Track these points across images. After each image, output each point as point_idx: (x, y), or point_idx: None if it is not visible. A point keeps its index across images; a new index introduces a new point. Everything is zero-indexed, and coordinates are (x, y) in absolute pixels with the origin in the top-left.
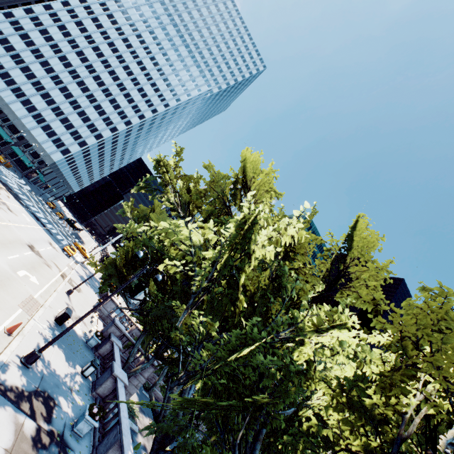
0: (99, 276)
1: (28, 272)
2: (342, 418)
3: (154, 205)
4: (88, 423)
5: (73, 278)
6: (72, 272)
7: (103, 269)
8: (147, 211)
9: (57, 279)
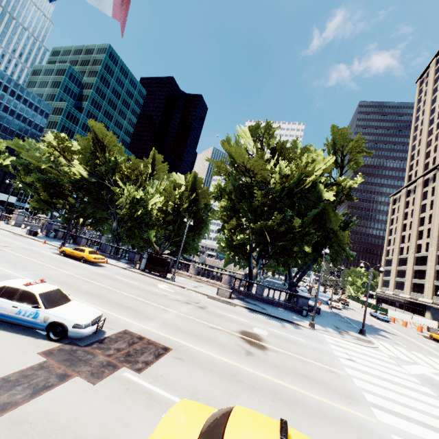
0: None
1: None
2: (160, 213)
3: None
4: (95, 247)
5: None
6: None
7: (38, 205)
8: None
9: None
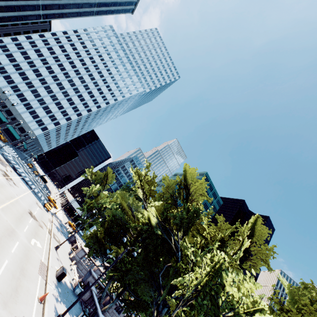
0: (64, 220)
1: (35, 239)
2: None
3: (107, 171)
4: None
5: (54, 231)
6: (52, 226)
7: (90, 239)
8: (102, 175)
9: (48, 237)
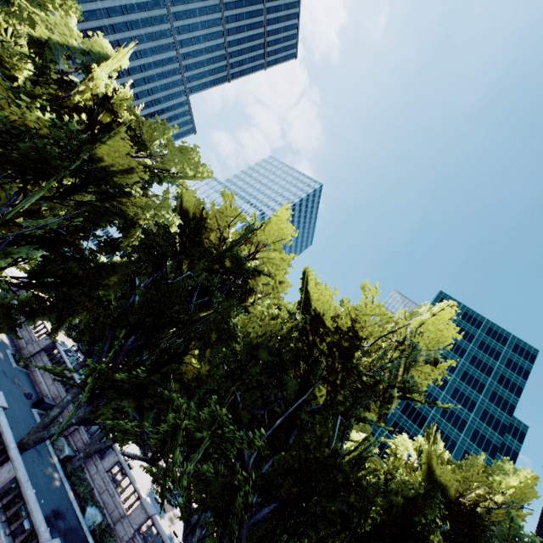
0: None
1: None
2: None
3: None
4: None
5: None
6: None
7: None
8: None
9: None
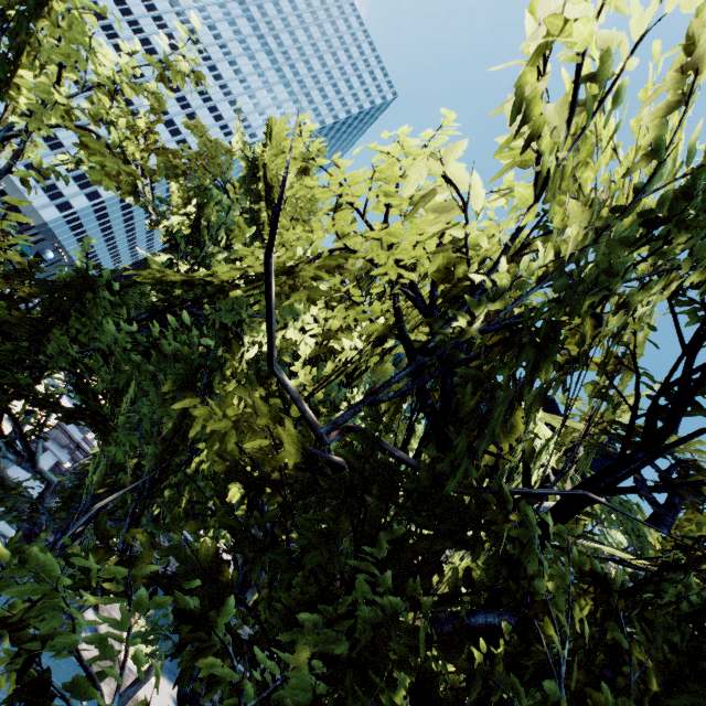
0: None
1: None
2: None
3: None
4: None
5: None
6: None
7: None
8: None
9: None
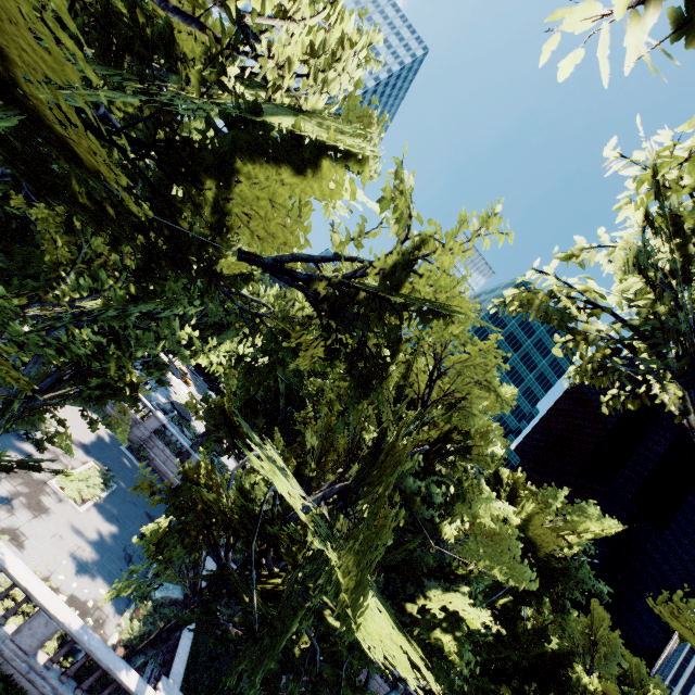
0: None
1: None
2: None
3: None
4: None
5: None
6: None
7: None
8: None
9: None
